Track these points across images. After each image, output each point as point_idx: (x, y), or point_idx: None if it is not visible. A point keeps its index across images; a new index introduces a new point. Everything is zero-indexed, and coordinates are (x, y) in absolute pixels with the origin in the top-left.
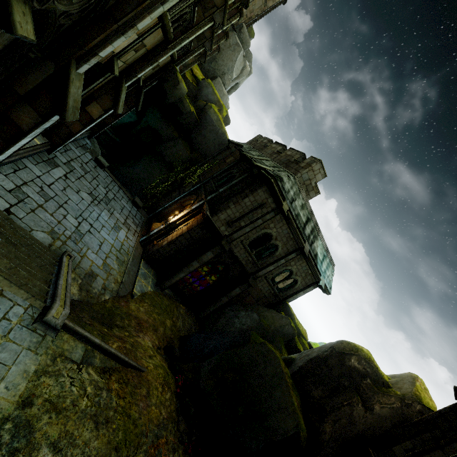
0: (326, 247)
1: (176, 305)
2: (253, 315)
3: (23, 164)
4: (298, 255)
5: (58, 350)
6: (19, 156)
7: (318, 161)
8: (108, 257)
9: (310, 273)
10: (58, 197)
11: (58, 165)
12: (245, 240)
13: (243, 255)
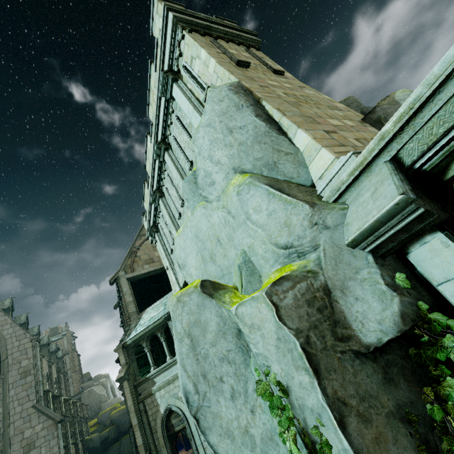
0: None
1: None
2: None
3: None
4: None
5: None
6: None
7: None
8: None
9: None
10: None
11: None
12: None
13: None
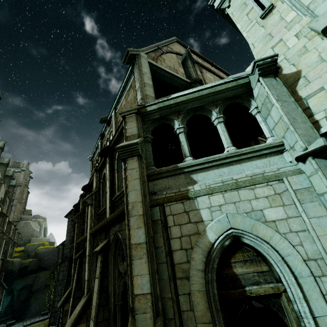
0: None
1: None
2: None
3: None
4: None
5: (33, 325)
6: None
7: None
8: None
9: None
10: None
11: None
12: None
13: None
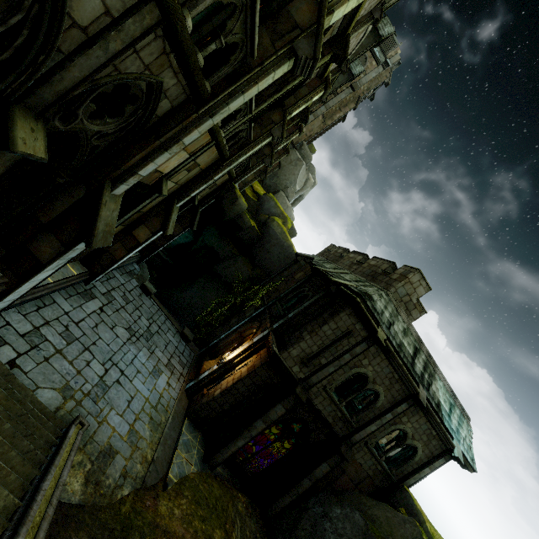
0: (451, 390)
1: (232, 496)
2: (354, 517)
3: (52, 299)
4: (410, 406)
5: None
6: (47, 291)
7: (416, 271)
8: (139, 419)
9: (434, 435)
10: (85, 337)
11: (95, 296)
12: (329, 386)
13: (328, 408)
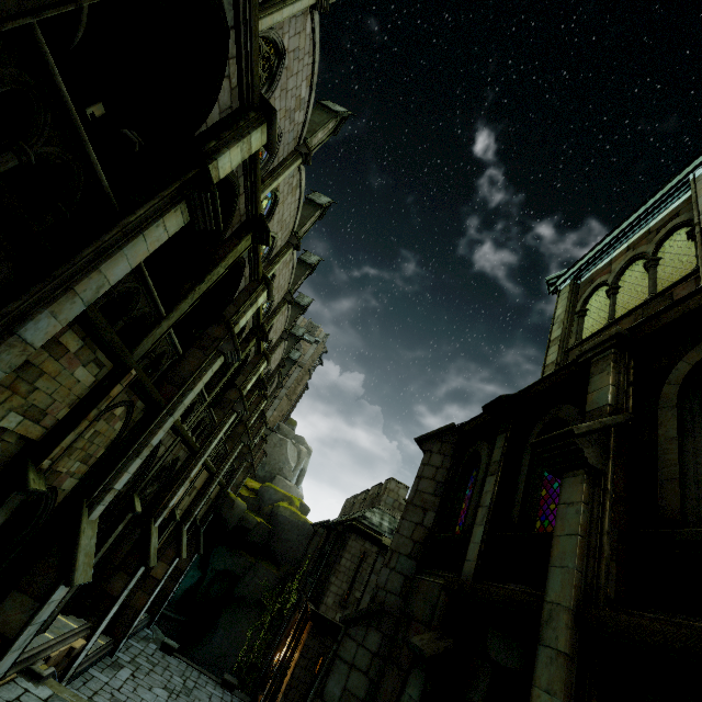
0: None
1: None
2: None
3: (90, 674)
4: None
5: None
6: (89, 662)
7: (390, 479)
8: None
9: None
10: (130, 700)
11: (123, 665)
12: None
13: None
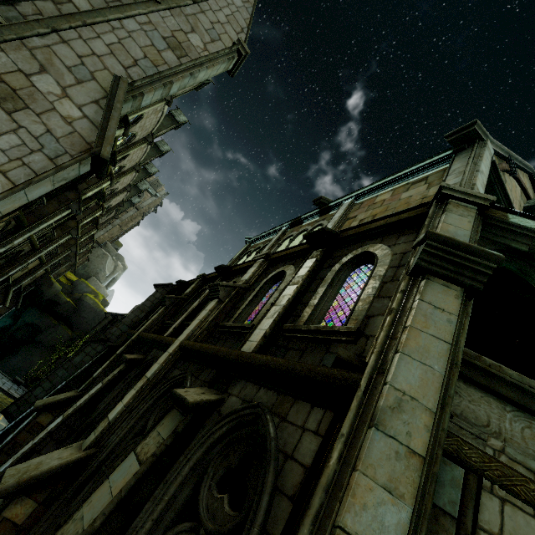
0: None
1: None
2: None
3: None
4: None
5: None
6: None
7: None
8: None
9: None
10: None
11: None
12: None
13: None
